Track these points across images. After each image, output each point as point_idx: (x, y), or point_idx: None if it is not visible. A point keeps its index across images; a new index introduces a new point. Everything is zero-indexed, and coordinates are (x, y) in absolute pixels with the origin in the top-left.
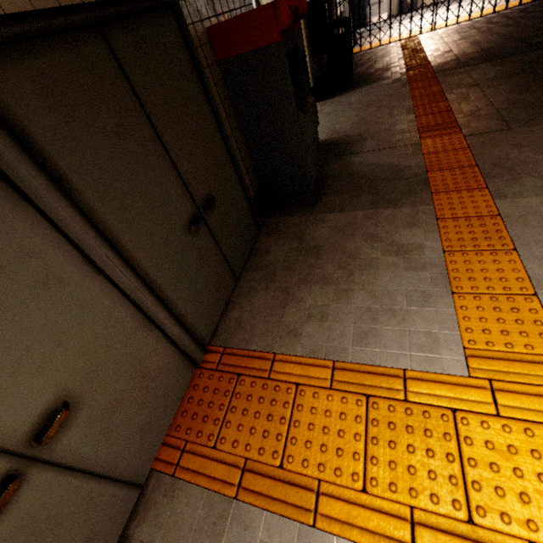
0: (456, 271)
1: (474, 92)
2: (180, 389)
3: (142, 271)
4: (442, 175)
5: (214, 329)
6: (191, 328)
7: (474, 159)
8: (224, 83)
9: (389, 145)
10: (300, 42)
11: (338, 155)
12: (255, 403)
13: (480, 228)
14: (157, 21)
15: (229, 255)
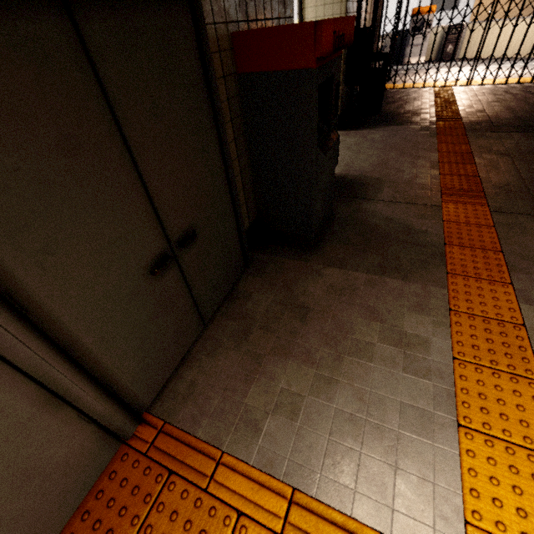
0: (465, 391)
1: (505, 163)
2: (90, 477)
3: (63, 332)
4: (461, 252)
5: (160, 389)
6: (126, 395)
7: (500, 242)
8: (240, 99)
9: (407, 199)
10: (337, 73)
11: (351, 197)
12: (179, 528)
13: (500, 338)
14: (163, 10)
15: (201, 298)
